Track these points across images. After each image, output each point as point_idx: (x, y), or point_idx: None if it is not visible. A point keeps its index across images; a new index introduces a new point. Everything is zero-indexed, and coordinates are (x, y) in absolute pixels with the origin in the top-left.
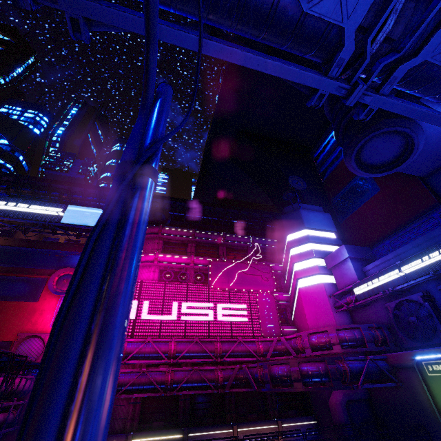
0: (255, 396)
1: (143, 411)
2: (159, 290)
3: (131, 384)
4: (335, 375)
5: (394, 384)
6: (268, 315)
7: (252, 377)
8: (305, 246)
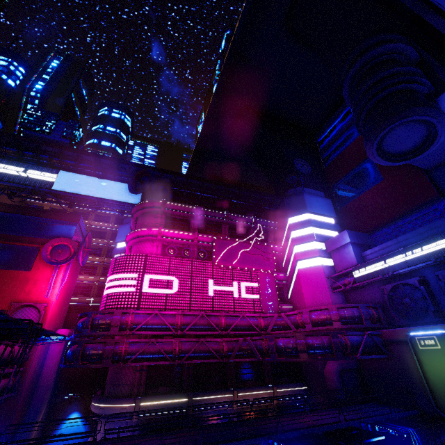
0: (253, 365)
1: (149, 378)
2: (164, 265)
3: (141, 353)
4: (338, 347)
5: (386, 355)
6: (268, 293)
7: (256, 348)
8: (306, 229)
